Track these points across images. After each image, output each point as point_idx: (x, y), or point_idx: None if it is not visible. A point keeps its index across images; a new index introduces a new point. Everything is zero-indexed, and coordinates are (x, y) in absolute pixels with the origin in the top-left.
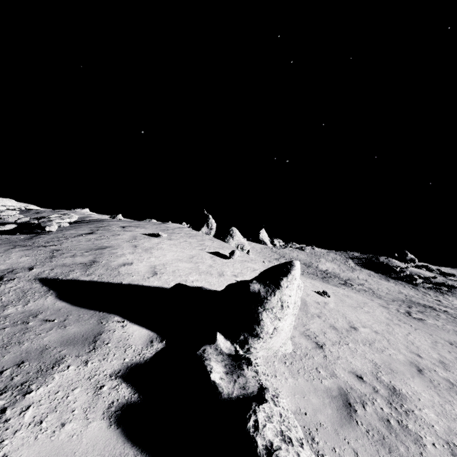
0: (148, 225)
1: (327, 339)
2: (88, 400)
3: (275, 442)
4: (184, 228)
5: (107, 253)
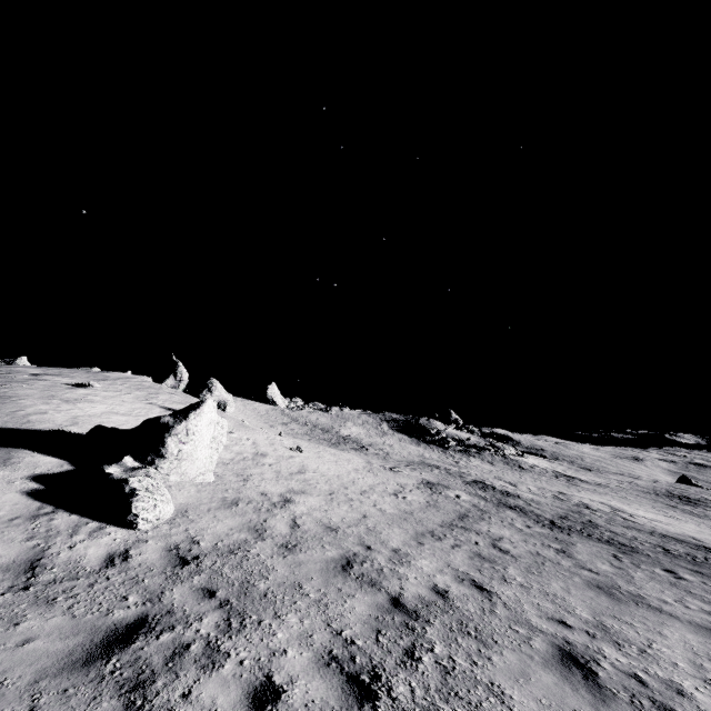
0: (77, 373)
1: (260, 477)
2: (4, 486)
3: (139, 488)
4: (134, 378)
5: (12, 403)
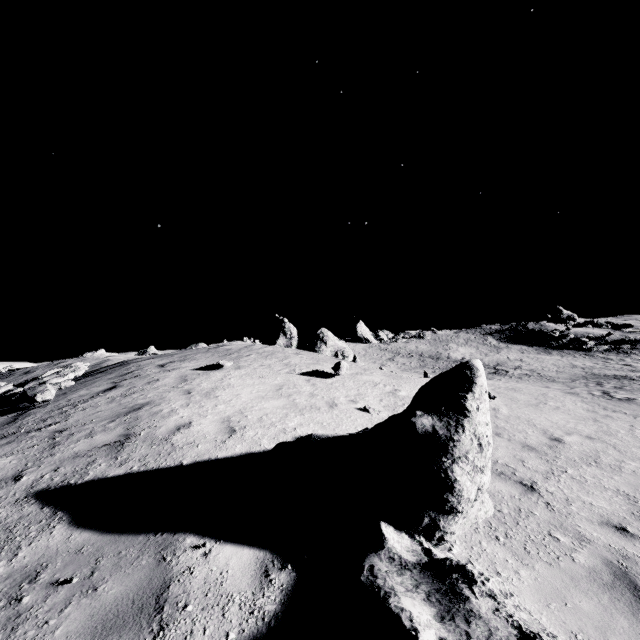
0: (199, 353)
1: (532, 471)
2: None
3: None
4: (253, 345)
5: (146, 416)
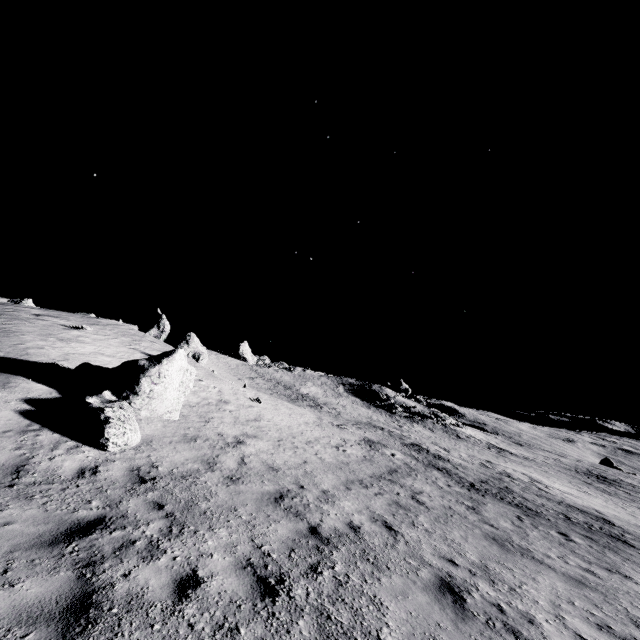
0: (73, 317)
1: (220, 420)
2: (1, 405)
3: (112, 417)
4: (122, 325)
5: (15, 337)
